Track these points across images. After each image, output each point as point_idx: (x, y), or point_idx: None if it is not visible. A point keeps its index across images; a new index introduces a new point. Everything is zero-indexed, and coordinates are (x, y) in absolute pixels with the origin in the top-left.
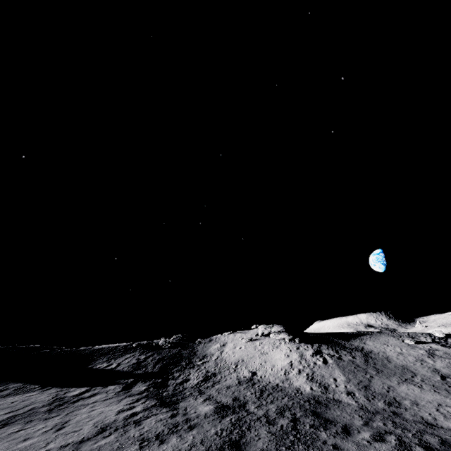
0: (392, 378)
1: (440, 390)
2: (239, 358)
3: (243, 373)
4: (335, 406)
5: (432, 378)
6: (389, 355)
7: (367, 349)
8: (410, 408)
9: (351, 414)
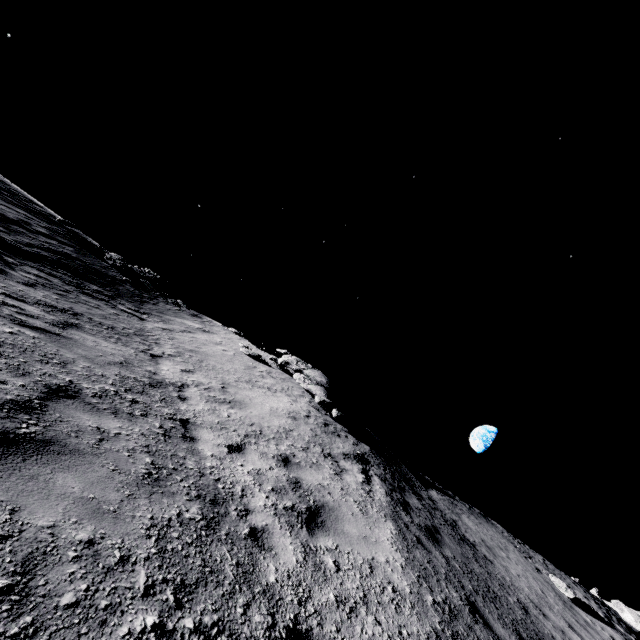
0: None
1: None
2: (200, 354)
3: (166, 369)
4: None
5: None
6: (519, 587)
7: (465, 532)
8: None
9: None
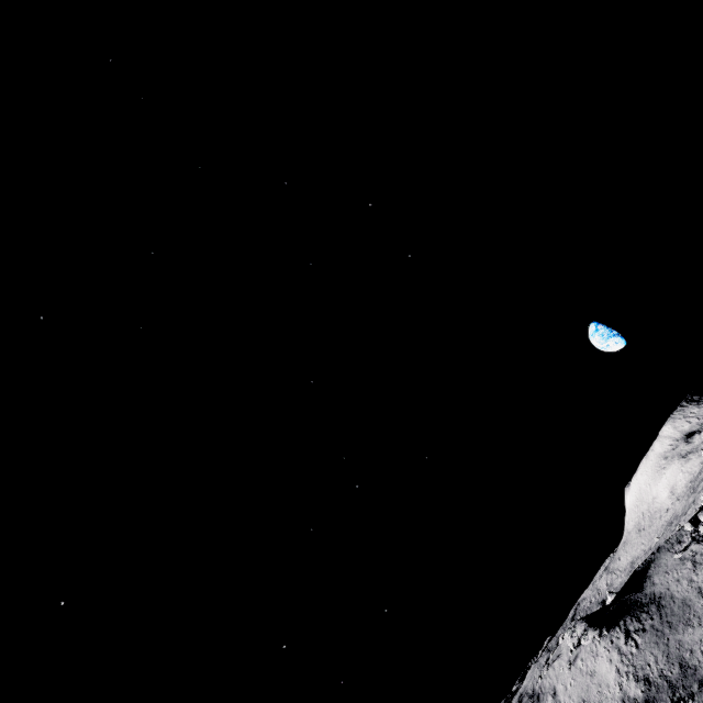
0: (678, 628)
1: (701, 620)
2: (578, 700)
3: None
4: (657, 699)
5: (698, 605)
6: (672, 591)
7: (657, 593)
8: (689, 660)
9: (665, 699)
